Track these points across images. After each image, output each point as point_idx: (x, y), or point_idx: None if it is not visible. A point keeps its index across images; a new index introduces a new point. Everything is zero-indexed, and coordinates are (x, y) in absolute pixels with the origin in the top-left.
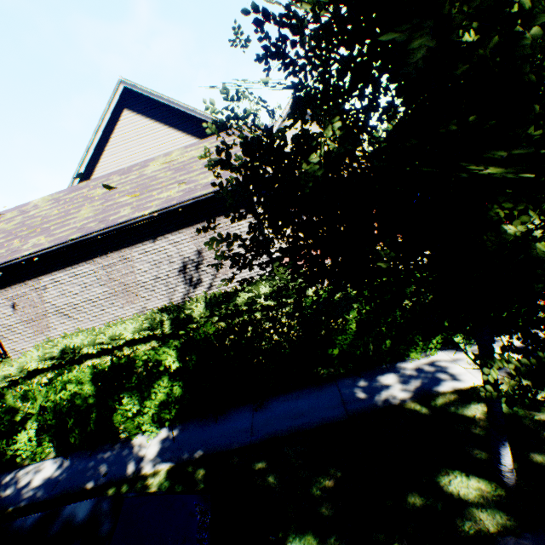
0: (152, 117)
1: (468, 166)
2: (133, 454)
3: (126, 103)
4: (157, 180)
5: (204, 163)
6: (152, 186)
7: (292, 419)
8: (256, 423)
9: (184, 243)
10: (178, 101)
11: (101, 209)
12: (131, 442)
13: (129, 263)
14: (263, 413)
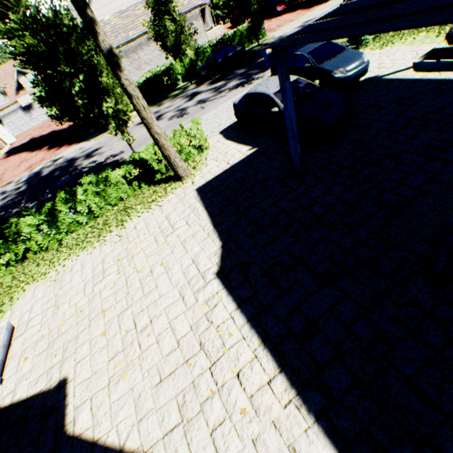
0: None
1: (251, 0)
2: None
3: None
4: None
5: None
6: None
7: None
8: None
9: None
10: None
11: (149, 19)
12: None
13: None
14: None
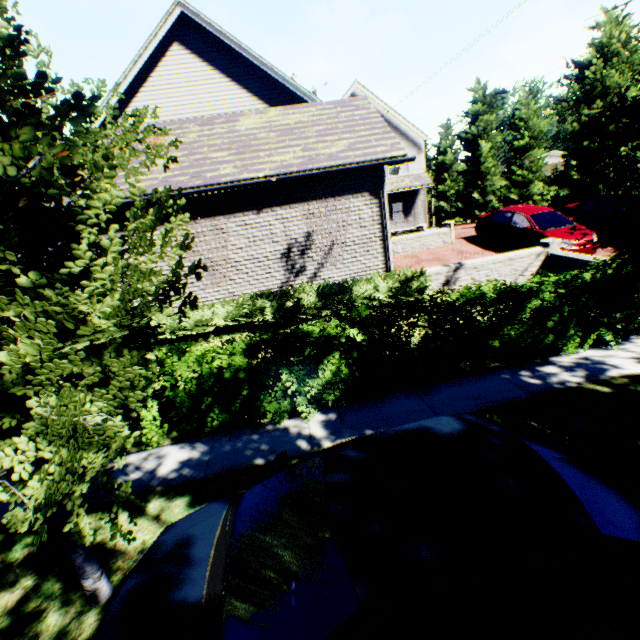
0: (211, 63)
1: None
2: (293, 434)
3: (178, 34)
4: (259, 140)
5: (319, 132)
6: (253, 145)
7: (472, 400)
8: (432, 404)
9: (293, 221)
10: (251, 50)
11: (187, 162)
12: (279, 425)
13: (222, 235)
14: (432, 397)
